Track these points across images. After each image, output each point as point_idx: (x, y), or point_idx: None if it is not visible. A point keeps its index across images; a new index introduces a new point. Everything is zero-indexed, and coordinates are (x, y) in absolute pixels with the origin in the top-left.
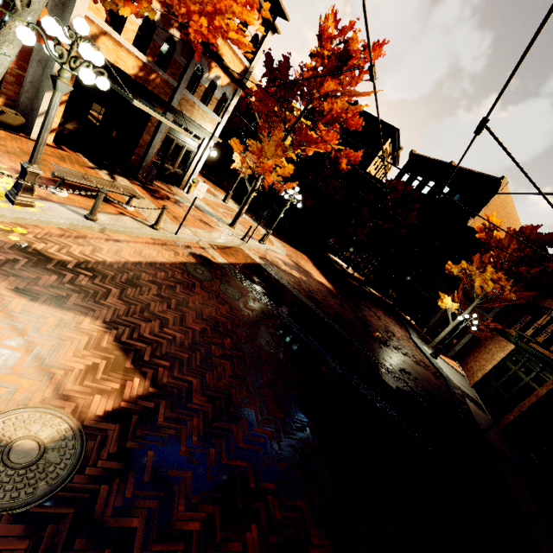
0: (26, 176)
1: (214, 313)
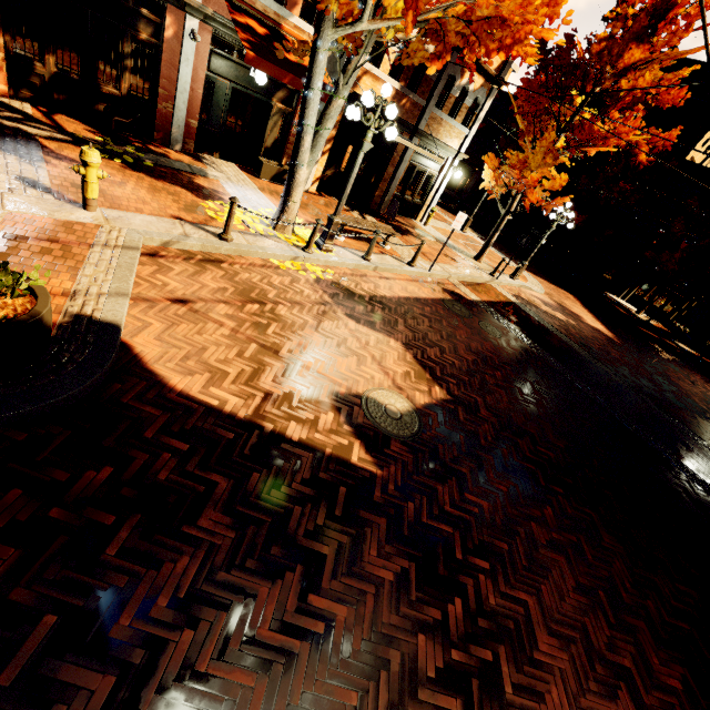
0: (331, 226)
1: (480, 348)
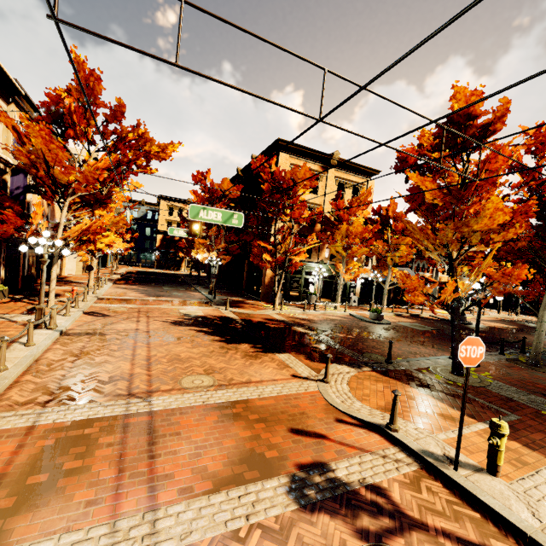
0: None
1: (519, 324)
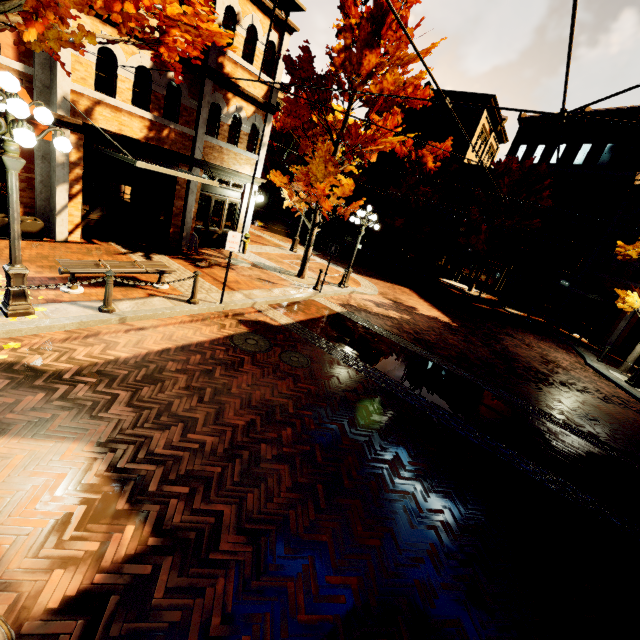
0: (11, 281)
1: (269, 394)
